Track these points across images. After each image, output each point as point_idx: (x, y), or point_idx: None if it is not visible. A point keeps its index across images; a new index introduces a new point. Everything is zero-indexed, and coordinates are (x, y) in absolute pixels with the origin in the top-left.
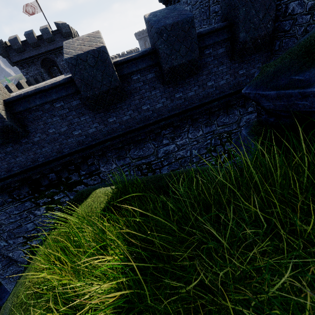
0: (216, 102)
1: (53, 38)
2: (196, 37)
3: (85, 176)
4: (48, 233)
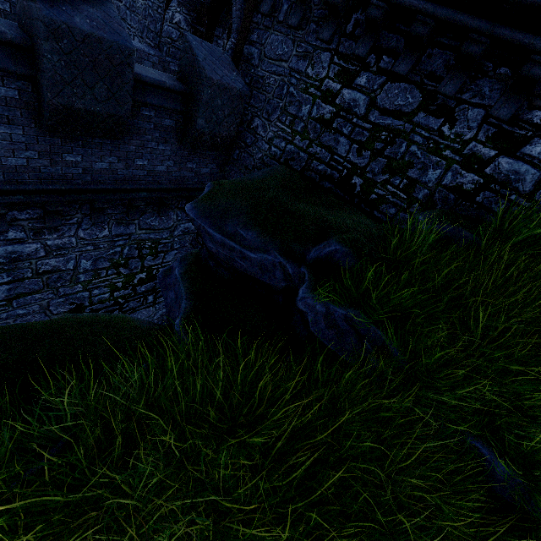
0: (144, 193)
1: None
2: (132, 85)
3: None
4: None
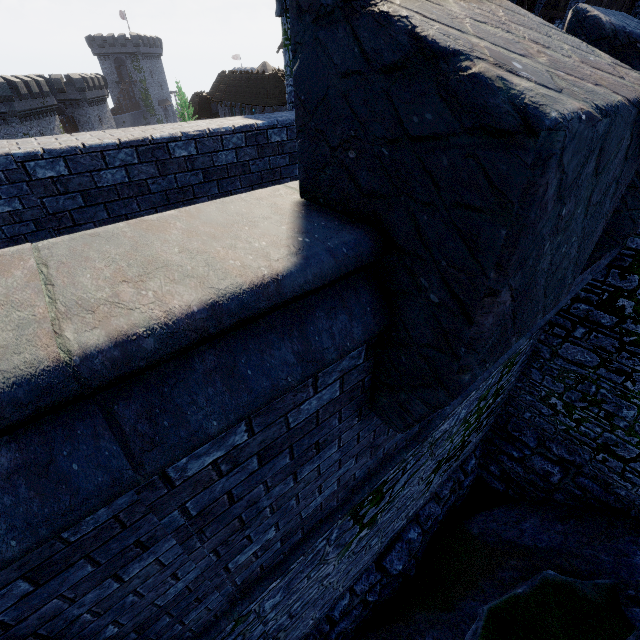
0: None
1: None
2: None
3: None
4: None
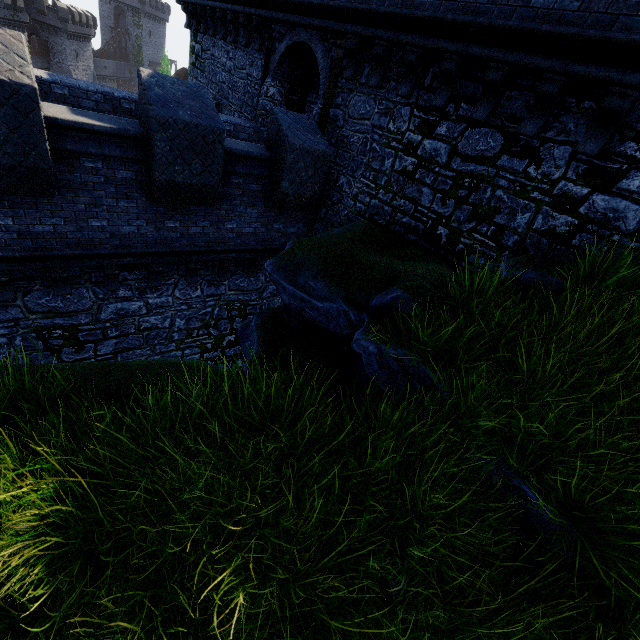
0: (233, 254)
1: None
2: (222, 158)
3: None
4: None
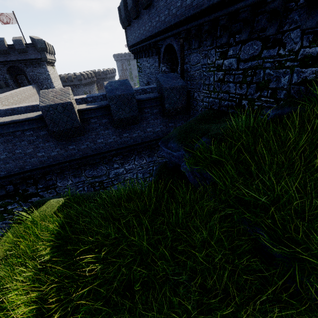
0: (154, 142)
1: (26, 50)
2: (136, 103)
3: (42, 190)
4: (8, 229)
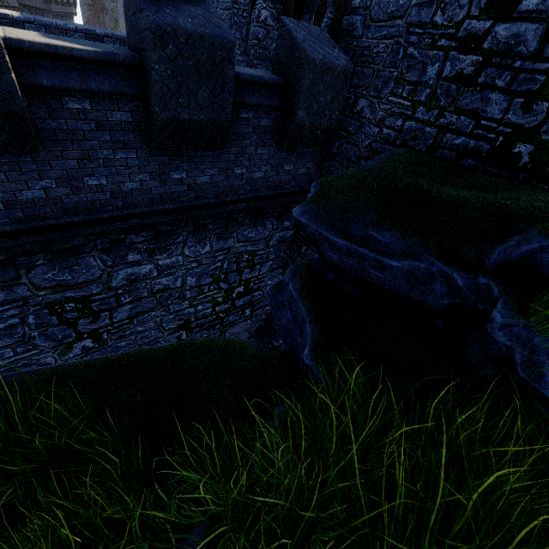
0: (243, 204)
1: None
2: (233, 83)
3: None
4: None
